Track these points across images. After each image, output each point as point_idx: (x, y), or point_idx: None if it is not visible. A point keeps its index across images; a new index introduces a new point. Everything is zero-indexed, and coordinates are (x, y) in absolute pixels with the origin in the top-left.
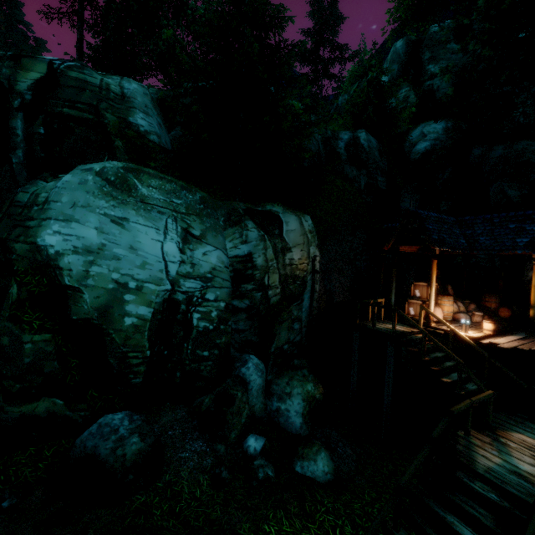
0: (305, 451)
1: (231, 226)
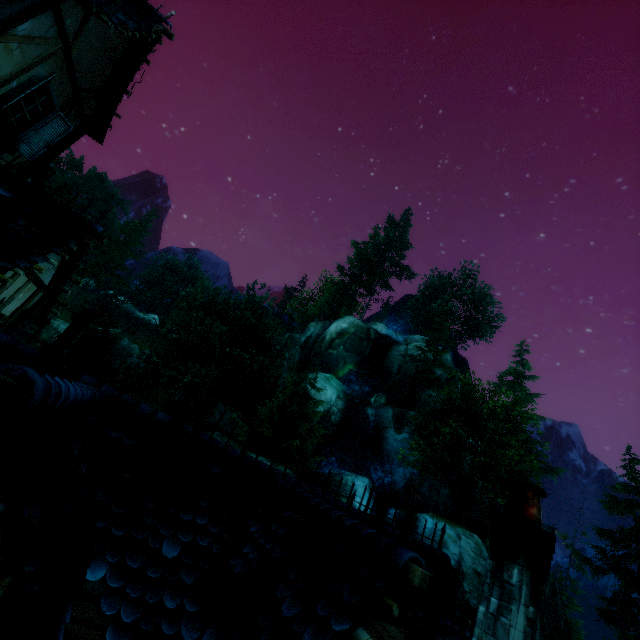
0: None
1: None
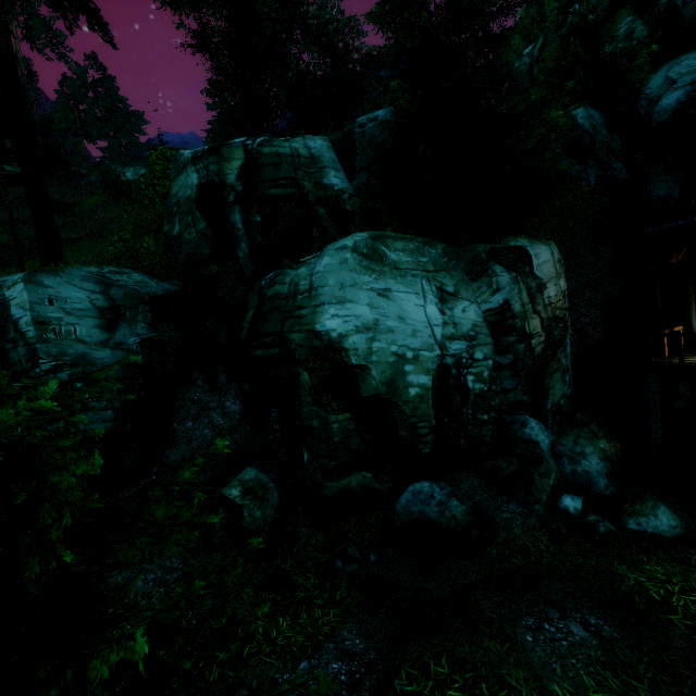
0: (636, 508)
1: (479, 274)
